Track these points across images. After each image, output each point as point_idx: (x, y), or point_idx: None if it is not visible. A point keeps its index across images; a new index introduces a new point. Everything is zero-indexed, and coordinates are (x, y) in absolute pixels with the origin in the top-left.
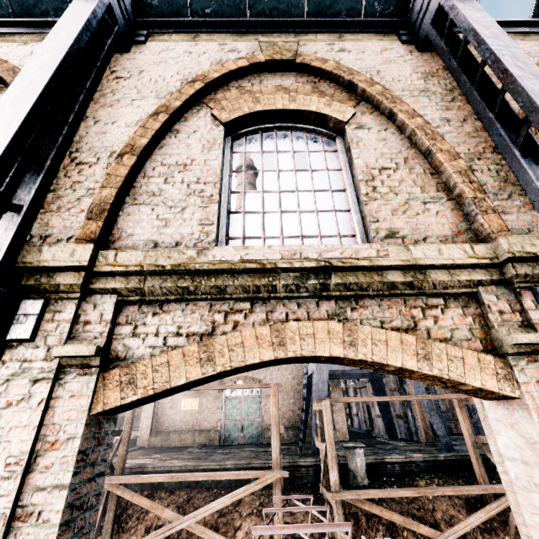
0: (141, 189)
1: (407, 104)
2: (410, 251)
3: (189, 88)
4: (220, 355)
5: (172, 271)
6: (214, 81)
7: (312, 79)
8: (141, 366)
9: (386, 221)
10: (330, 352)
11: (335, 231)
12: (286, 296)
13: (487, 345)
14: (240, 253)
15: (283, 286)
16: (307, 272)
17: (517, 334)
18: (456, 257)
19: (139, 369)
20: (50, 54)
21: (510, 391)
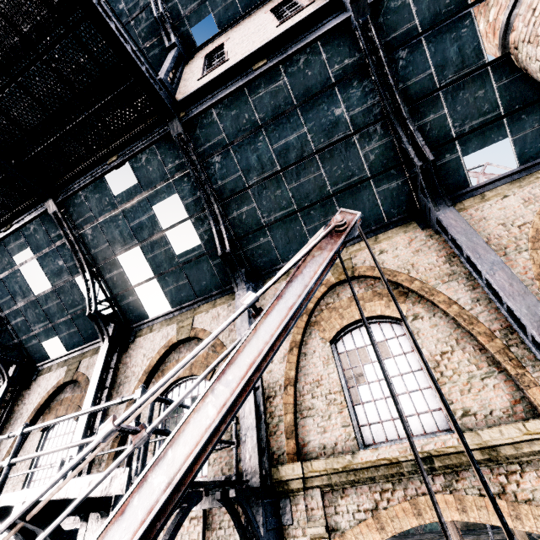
0: (302, 406)
1: (442, 294)
2: (480, 435)
3: (301, 322)
4: (387, 525)
5: (342, 471)
6: (312, 310)
7: (369, 282)
8: (348, 535)
9: (458, 402)
10: (451, 518)
11: (426, 407)
12: (411, 477)
13: None
14: (374, 453)
15: (407, 472)
16: None
17: None
18: (513, 435)
19: (348, 537)
20: None
21: None
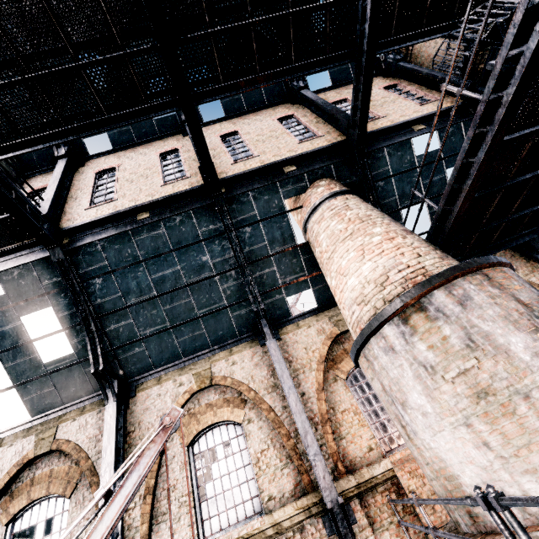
0: (158, 512)
1: (266, 403)
2: (273, 516)
3: None
4: None
5: None
6: None
7: (223, 389)
8: None
9: (267, 490)
10: None
11: (249, 495)
12: None
13: None
14: None
15: None
16: None
17: None
18: (290, 512)
19: None
20: (108, 471)
21: None
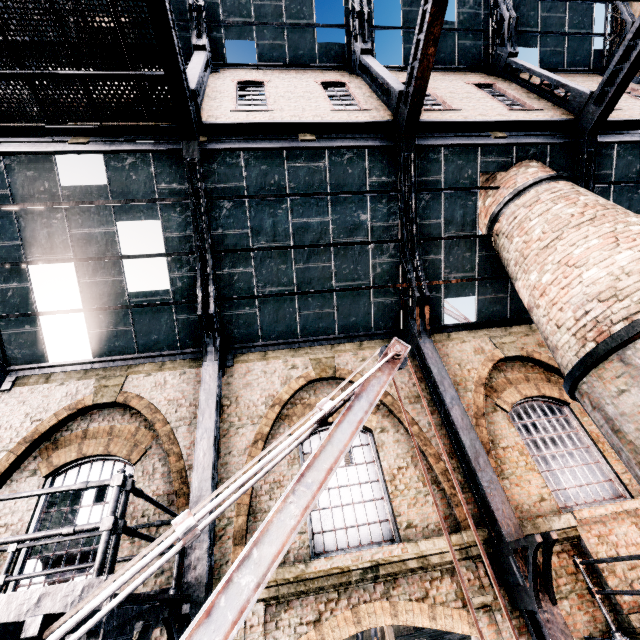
0: (256, 507)
1: (408, 413)
2: (419, 546)
3: (272, 412)
4: (327, 636)
5: (293, 581)
6: (286, 402)
7: (347, 386)
8: None
9: (405, 514)
10: (385, 623)
11: (376, 517)
12: (357, 586)
13: (464, 602)
14: (329, 562)
15: (354, 580)
16: (366, 568)
17: (474, 598)
18: (442, 546)
19: None
20: (206, 438)
21: (476, 633)
